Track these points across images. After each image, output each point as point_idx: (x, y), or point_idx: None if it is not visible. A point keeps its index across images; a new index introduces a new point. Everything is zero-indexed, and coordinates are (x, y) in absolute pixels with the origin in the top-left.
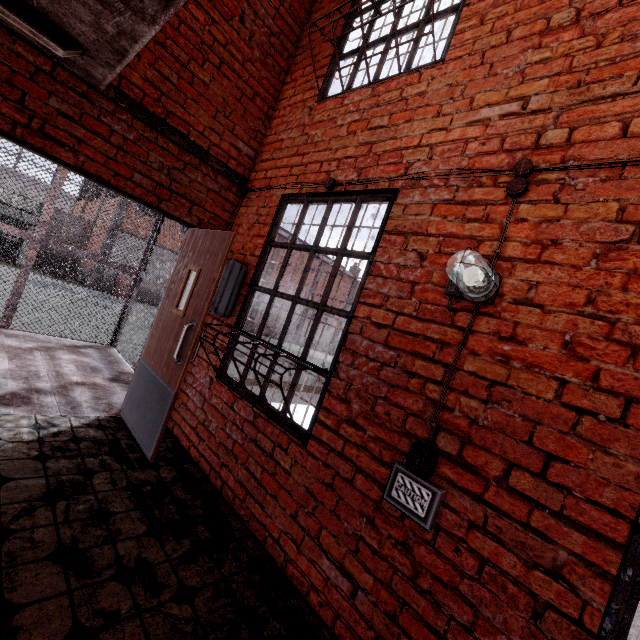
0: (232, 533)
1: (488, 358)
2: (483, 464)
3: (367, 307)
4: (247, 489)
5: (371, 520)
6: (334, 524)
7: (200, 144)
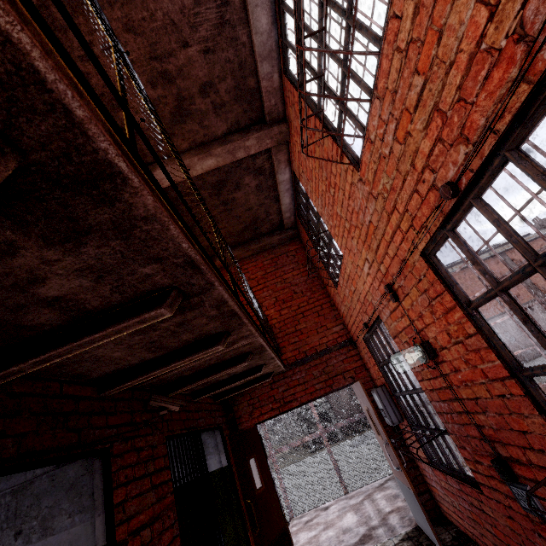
0: None
1: (462, 386)
2: (518, 455)
3: (421, 382)
4: None
5: (538, 533)
6: None
7: (323, 348)
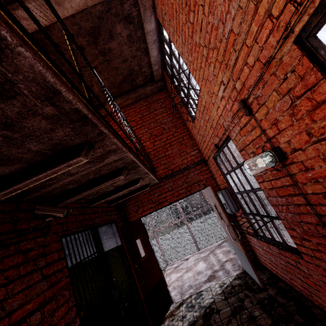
0: (316, 317)
1: (310, 183)
2: None
3: (261, 184)
4: (307, 289)
5: None
6: None
7: (184, 167)
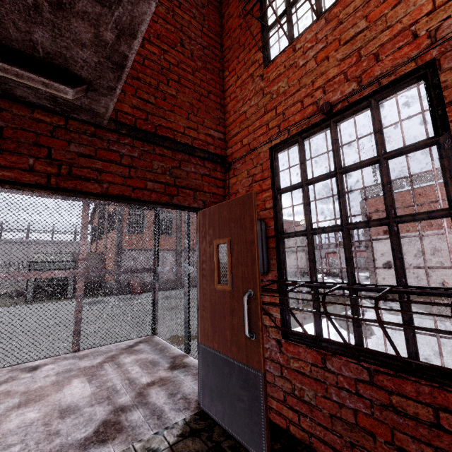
0: None
1: None
2: None
3: None
4: None
5: None
6: None
7: (185, 142)
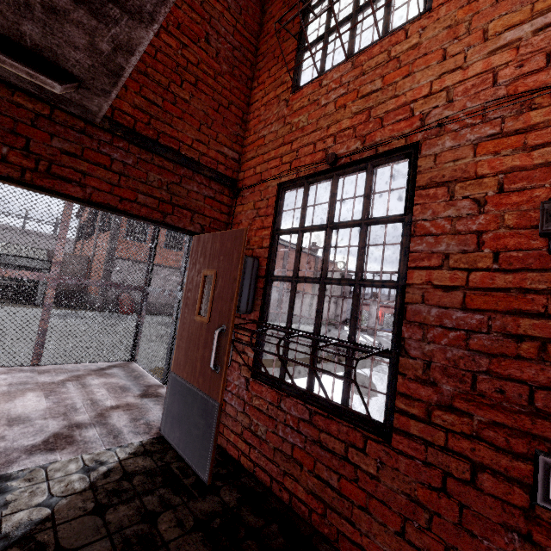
0: None
1: None
2: None
3: (422, 271)
4: (324, 501)
5: (526, 535)
6: (466, 542)
7: (191, 156)
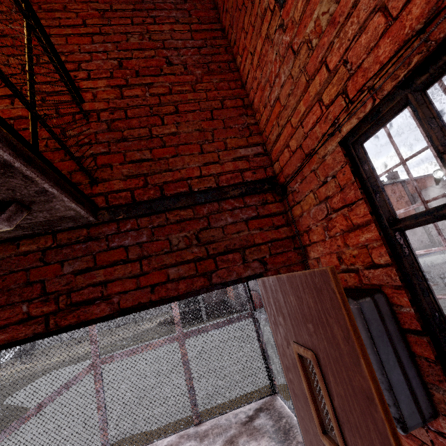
0: None
1: None
2: None
3: None
4: None
5: None
6: None
7: (206, 187)
